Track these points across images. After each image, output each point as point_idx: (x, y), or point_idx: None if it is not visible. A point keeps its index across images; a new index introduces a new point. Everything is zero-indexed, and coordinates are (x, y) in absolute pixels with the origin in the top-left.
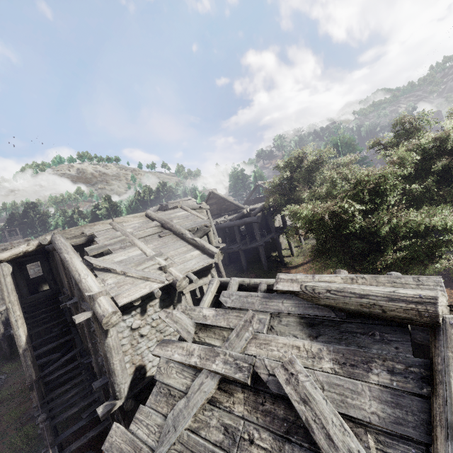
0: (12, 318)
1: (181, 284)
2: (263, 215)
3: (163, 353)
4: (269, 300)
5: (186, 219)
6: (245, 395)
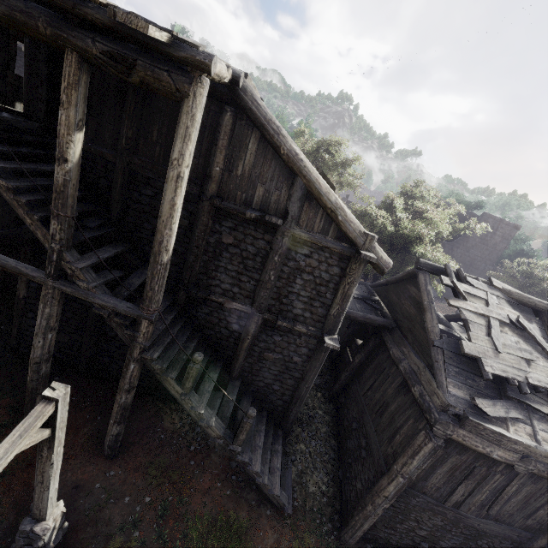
0: (178, 198)
1: None
2: None
3: (460, 305)
4: (491, 289)
5: None
6: (508, 328)
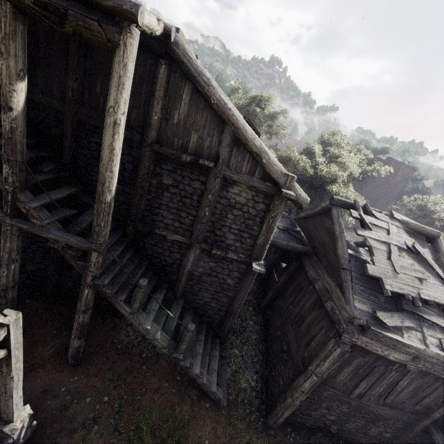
0: (117, 143)
1: None
2: None
3: (366, 235)
4: (392, 221)
5: None
6: (405, 253)
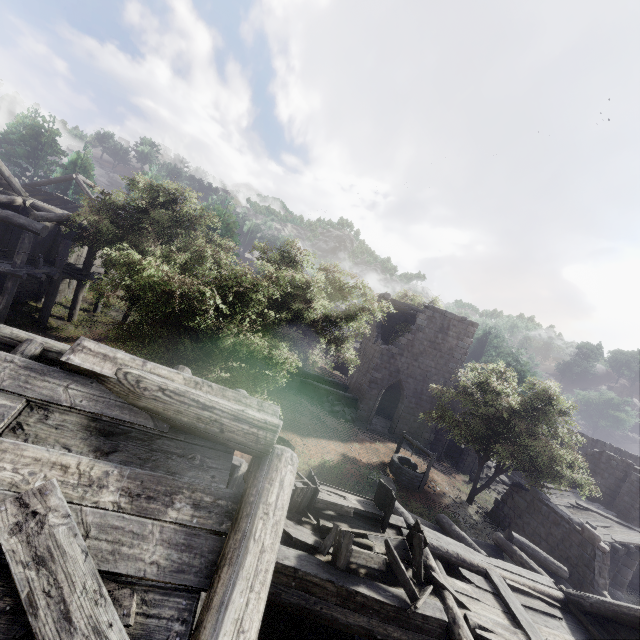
0: None
1: None
2: (55, 231)
3: None
4: (38, 376)
5: None
6: None
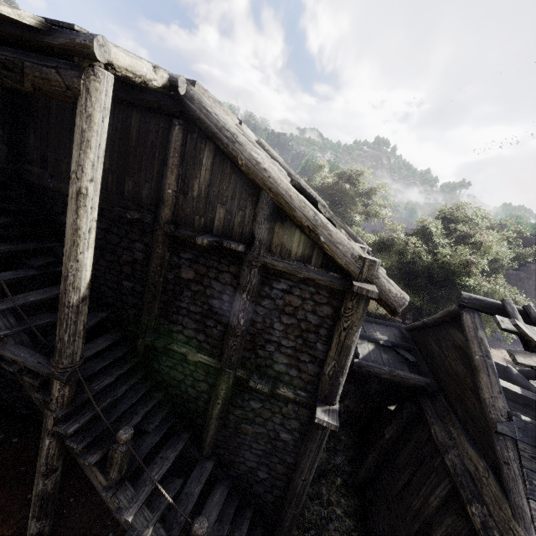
0: (83, 221)
1: None
2: None
3: None
4: None
5: None
6: None
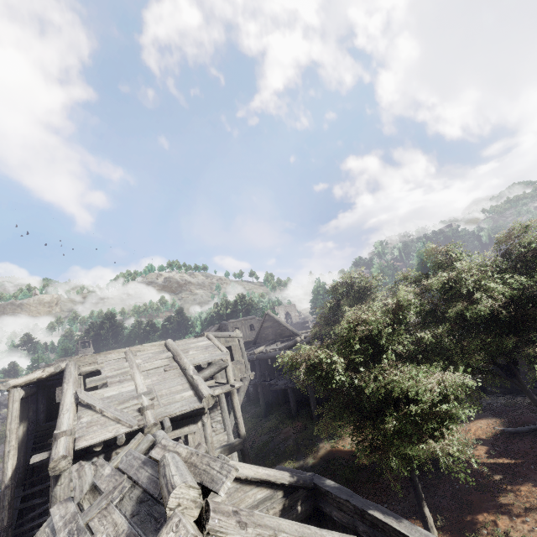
0: (6, 448)
1: (151, 431)
2: None
3: (55, 511)
4: (142, 466)
5: (204, 350)
6: None
